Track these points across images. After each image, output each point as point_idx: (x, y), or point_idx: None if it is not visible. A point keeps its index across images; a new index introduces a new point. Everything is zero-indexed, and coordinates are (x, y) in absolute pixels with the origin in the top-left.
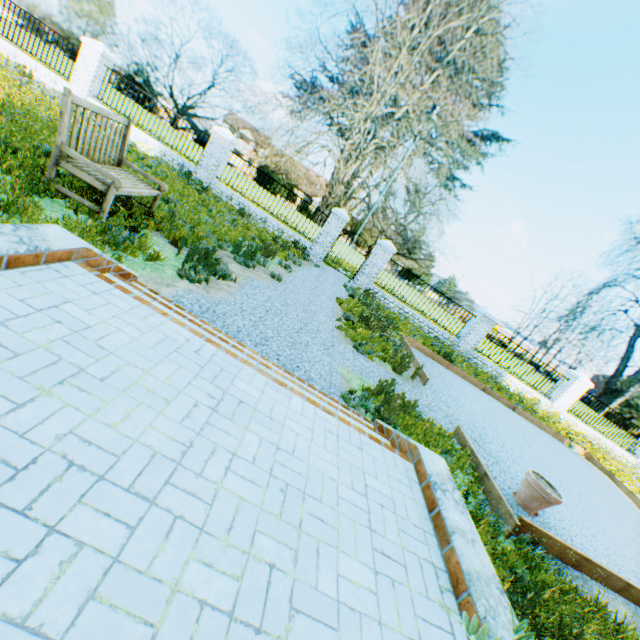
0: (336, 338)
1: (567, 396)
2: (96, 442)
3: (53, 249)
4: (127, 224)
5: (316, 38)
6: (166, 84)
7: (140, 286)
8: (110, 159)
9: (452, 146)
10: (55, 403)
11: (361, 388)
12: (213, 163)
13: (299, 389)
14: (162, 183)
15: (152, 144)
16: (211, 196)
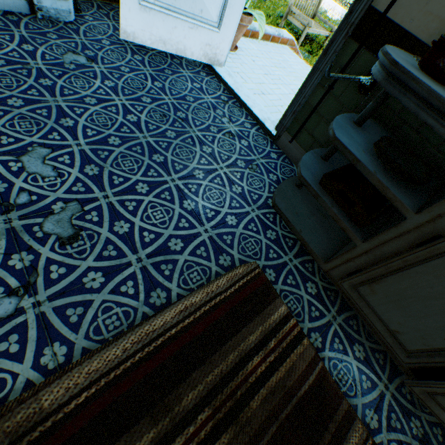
0: None
1: None
2: (285, 80)
3: (283, 37)
4: (307, 51)
5: None
6: None
7: None
8: (309, 14)
9: None
10: (278, 70)
11: None
12: None
13: None
14: (333, 26)
15: (337, 10)
16: None
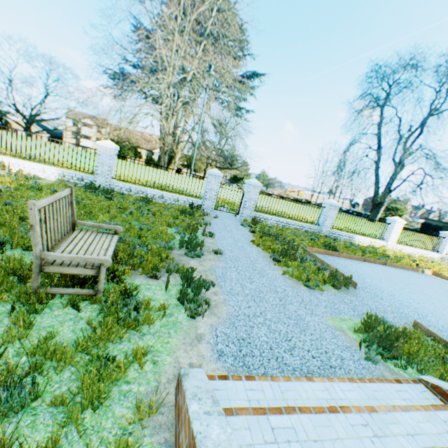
0: (293, 287)
1: (393, 234)
2: None
3: None
4: (120, 289)
5: (121, 43)
6: (17, 107)
7: (212, 381)
8: (67, 228)
9: (240, 91)
10: None
11: (352, 331)
12: (106, 169)
13: (405, 415)
14: (116, 227)
15: (49, 171)
16: (117, 196)
